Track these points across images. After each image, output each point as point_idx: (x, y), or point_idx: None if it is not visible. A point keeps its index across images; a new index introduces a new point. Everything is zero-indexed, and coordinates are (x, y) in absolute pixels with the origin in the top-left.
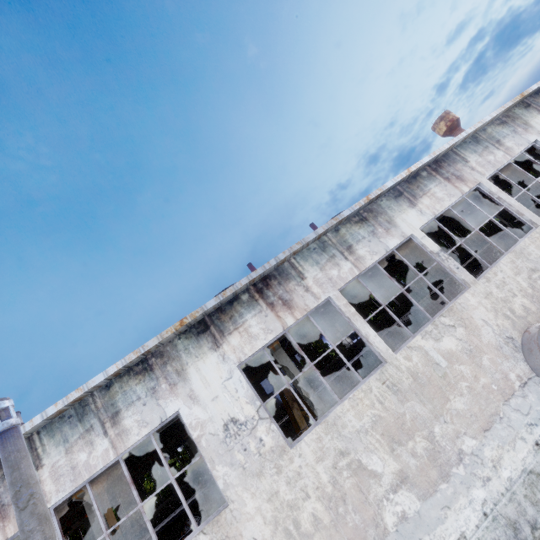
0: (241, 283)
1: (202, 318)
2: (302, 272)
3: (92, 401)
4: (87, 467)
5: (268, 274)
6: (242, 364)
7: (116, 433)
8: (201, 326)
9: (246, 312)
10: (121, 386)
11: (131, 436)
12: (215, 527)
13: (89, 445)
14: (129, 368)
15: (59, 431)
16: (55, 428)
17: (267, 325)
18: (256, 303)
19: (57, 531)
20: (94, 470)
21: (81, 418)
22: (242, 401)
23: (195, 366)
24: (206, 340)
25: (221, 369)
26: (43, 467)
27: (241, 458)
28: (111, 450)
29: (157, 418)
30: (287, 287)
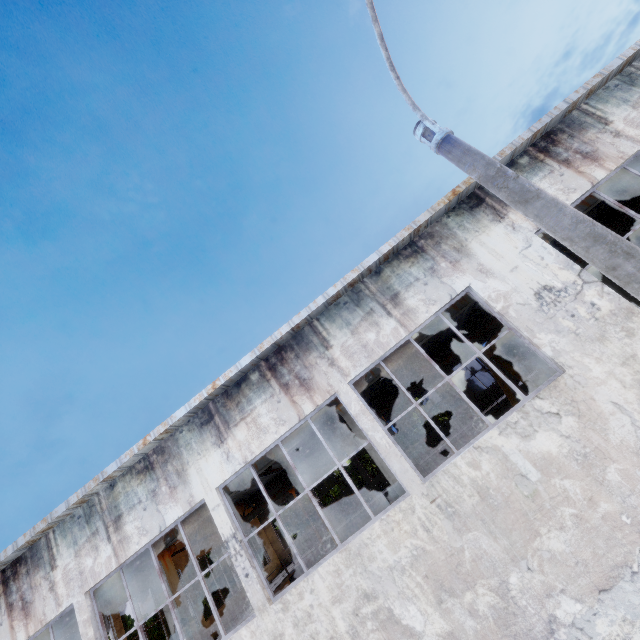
0: (522, 137)
1: (472, 192)
2: (603, 117)
3: (364, 287)
4: (378, 345)
5: (551, 130)
6: (538, 233)
7: (400, 313)
8: (472, 201)
9: (531, 176)
10: (393, 270)
11: (419, 314)
12: (553, 393)
13: (374, 325)
14: (396, 253)
15: (338, 316)
16: (333, 314)
17: (565, 184)
18: (541, 164)
19: (362, 402)
20: (387, 347)
21: (357, 303)
22: (553, 268)
23: (477, 241)
24: (483, 213)
25: (513, 239)
26: (332, 347)
27: (569, 325)
28: (401, 329)
29: (444, 295)
30: (584, 138)
